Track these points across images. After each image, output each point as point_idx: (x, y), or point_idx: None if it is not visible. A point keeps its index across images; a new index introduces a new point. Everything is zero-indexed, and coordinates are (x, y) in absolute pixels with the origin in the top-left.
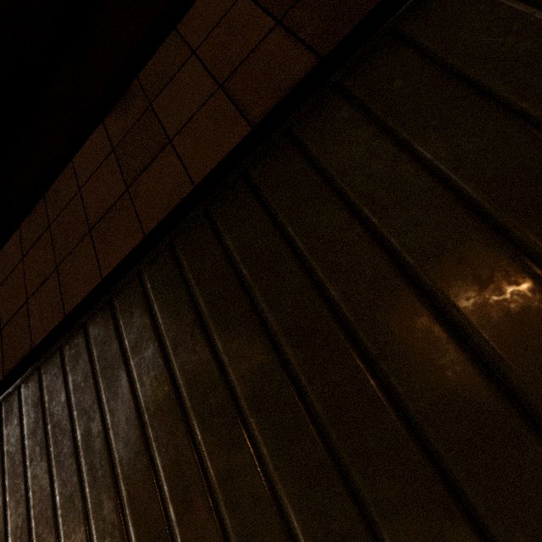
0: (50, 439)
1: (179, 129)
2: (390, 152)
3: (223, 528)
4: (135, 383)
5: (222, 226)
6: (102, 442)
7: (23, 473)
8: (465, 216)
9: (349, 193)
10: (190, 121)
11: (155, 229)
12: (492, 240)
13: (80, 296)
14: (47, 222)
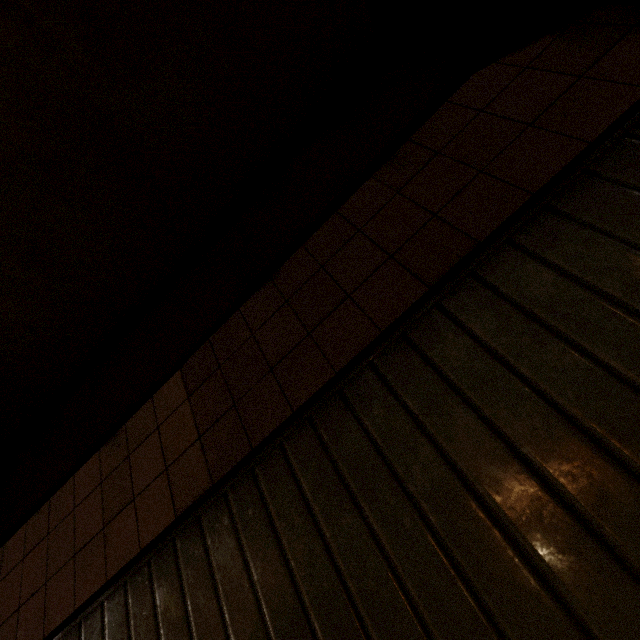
0: None
1: (140, 490)
2: (241, 565)
3: None
4: None
5: (156, 582)
6: None
7: None
8: (263, 634)
9: (220, 588)
10: (147, 488)
11: (114, 576)
12: None
13: (57, 621)
14: (47, 529)
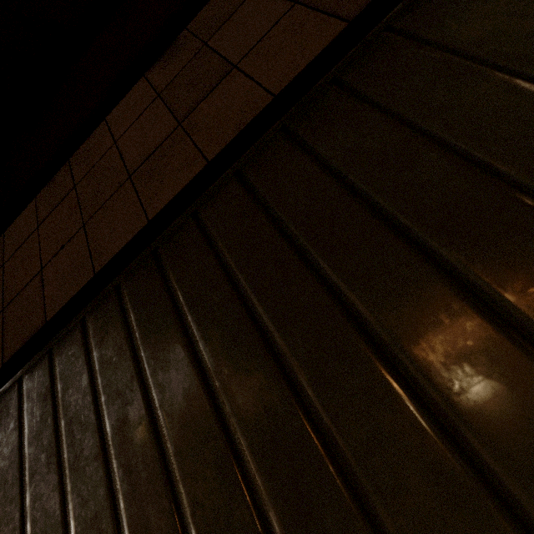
0: (63, 440)
1: (245, 52)
2: None
3: (380, 533)
4: (195, 342)
5: (310, 138)
6: (147, 430)
7: (18, 496)
8: None
9: (497, 60)
10: (259, 42)
11: (221, 152)
12: None
13: (116, 247)
14: (71, 183)
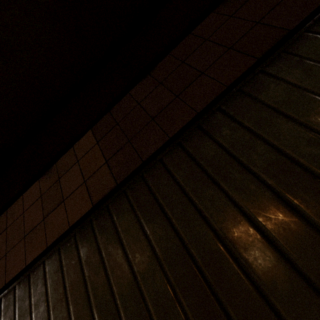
0: None
1: (67, 196)
2: (137, 227)
3: None
4: None
5: (80, 245)
6: None
7: None
8: (155, 262)
9: (124, 241)
10: (72, 194)
11: (52, 243)
12: (162, 274)
13: (14, 274)
14: (5, 226)
